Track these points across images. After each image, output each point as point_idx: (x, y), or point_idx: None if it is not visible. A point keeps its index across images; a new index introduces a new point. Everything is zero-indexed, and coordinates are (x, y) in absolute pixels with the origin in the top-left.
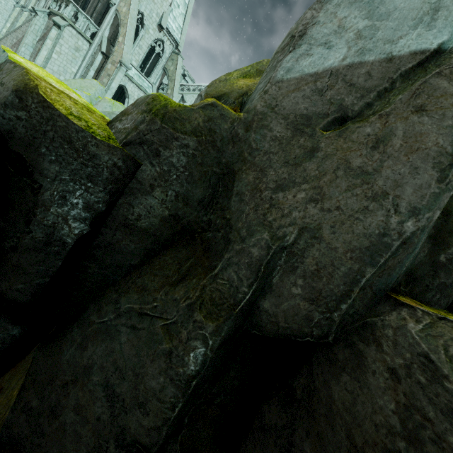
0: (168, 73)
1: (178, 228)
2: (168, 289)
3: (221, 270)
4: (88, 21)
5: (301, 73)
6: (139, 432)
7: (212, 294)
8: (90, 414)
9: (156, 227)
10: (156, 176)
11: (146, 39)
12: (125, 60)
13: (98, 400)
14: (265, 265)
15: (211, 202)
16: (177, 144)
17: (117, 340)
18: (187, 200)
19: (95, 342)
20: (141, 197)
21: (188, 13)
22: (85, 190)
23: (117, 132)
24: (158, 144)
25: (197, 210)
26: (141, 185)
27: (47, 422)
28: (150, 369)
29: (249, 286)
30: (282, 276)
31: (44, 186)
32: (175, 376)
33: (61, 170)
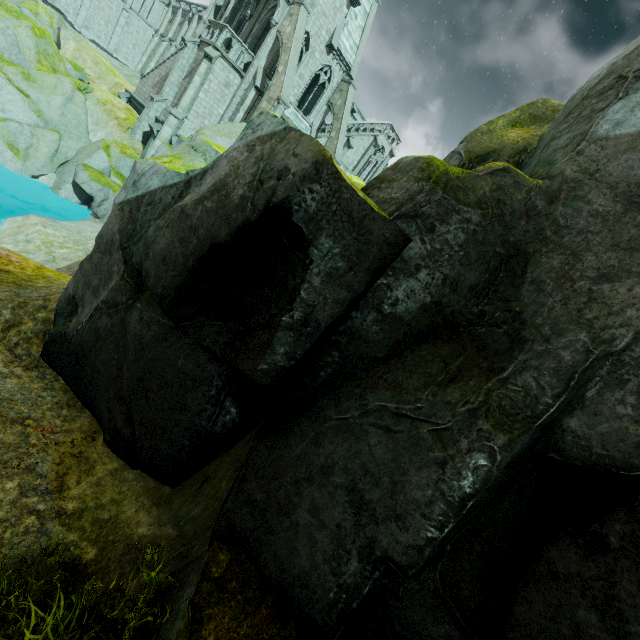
0: (333, 109)
1: (438, 319)
2: (436, 389)
3: (513, 373)
4: (242, 49)
5: (638, 128)
6: (393, 548)
7: (501, 402)
8: (329, 518)
9: (412, 315)
10: (425, 255)
11: (309, 65)
12: (284, 96)
13: (339, 504)
14: (580, 374)
15: (486, 289)
16: (457, 218)
17: (365, 440)
18: (456, 286)
19: (335, 440)
20: (402, 278)
21: (368, 24)
22: (351, 268)
23: (379, 203)
24: (434, 217)
25: (465, 299)
26: (405, 265)
27: (275, 518)
28: (414, 478)
29: (555, 397)
30: (601, 390)
31: (314, 262)
32: (447, 490)
33: (334, 246)
